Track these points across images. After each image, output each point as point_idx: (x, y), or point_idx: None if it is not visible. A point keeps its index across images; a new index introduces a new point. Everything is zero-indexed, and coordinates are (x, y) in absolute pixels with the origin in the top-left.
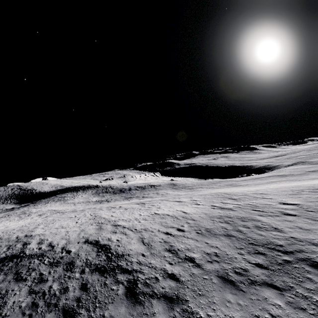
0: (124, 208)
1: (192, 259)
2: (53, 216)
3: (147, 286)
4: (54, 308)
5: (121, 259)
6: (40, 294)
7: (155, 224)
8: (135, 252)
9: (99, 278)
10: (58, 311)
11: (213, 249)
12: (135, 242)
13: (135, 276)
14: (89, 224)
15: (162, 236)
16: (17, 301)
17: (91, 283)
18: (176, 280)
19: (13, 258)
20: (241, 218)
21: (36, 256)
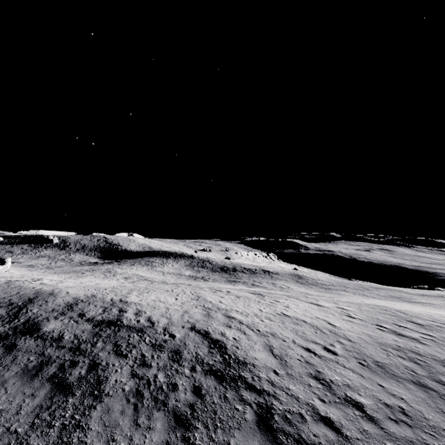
0: (236, 296)
1: (359, 404)
2: (141, 283)
3: (288, 423)
4: (163, 407)
5: (243, 368)
6: (144, 381)
7: (287, 331)
8: (263, 364)
9: (216, 386)
10: (168, 413)
11: (395, 400)
12: (260, 349)
13: (267, 400)
14: (192, 306)
15: (300, 351)
16: (119, 381)
17: (206, 389)
18: (336, 431)
19: (110, 325)
20: (441, 361)
21: (134, 329)
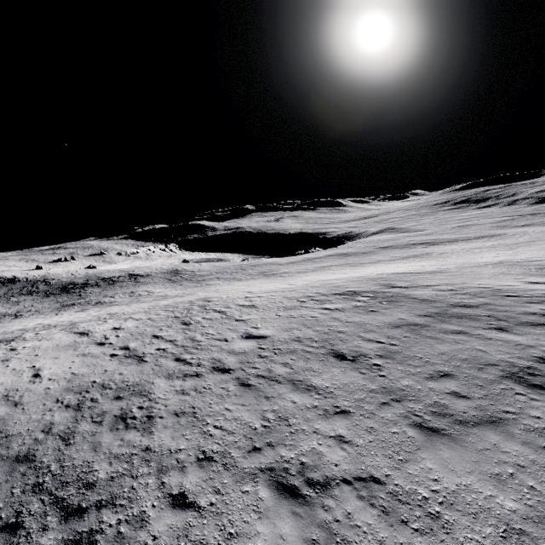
0: None
1: None
2: None
3: None
4: None
5: None
6: None
7: None
8: None
9: None
10: None
11: None
12: None
13: None
14: None
15: None
16: None
17: None
18: None
19: None
20: (123, 388)
21: None
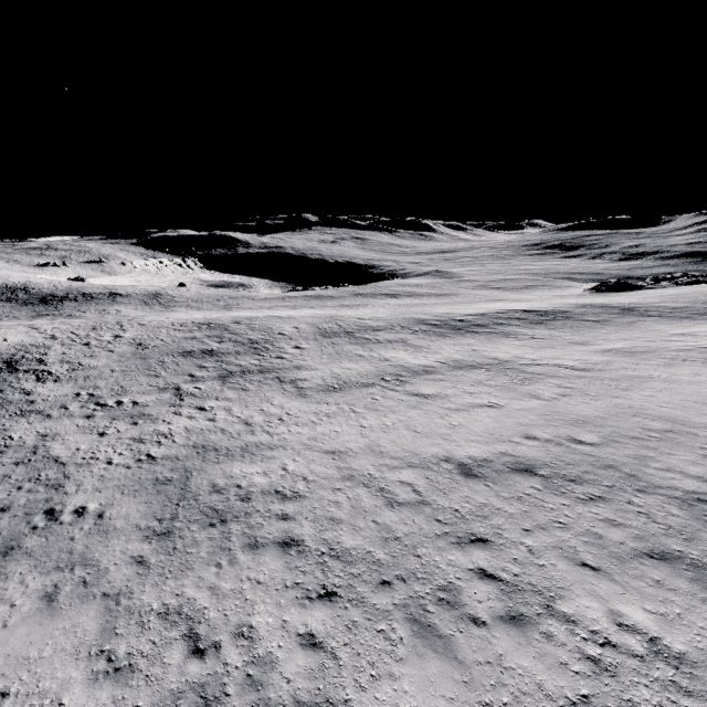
0: None
1: None
2: None
3: None
4: None
5: None
6: None
7: None
8: None
9: None
10: None
11: None
12: None
13: None
14: None
15: None
16: None
17: None
18: None
19: None
20: (42, 346)
21: None
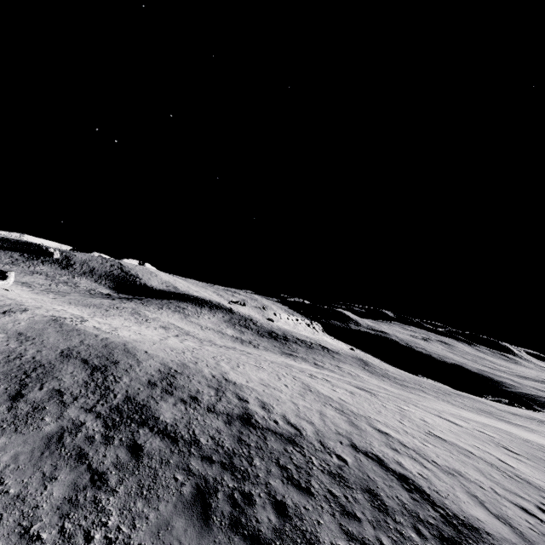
0: (346, 390)
1: None
2: (190, 340)
3: None
4: None
5: (481, 539)
6: None
7: (470, 469)
8: (499, 534)
9: None
10: None
11: None
12: (469, 501)
13: None
14: (318, 403)
15: (519, 512)
16: None
17: None
18: None
19: (246, 424)
20: None
21: (283, 438)
